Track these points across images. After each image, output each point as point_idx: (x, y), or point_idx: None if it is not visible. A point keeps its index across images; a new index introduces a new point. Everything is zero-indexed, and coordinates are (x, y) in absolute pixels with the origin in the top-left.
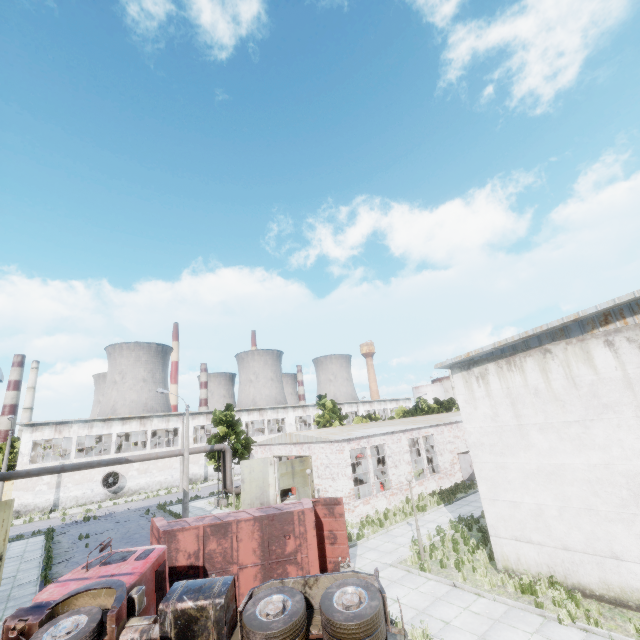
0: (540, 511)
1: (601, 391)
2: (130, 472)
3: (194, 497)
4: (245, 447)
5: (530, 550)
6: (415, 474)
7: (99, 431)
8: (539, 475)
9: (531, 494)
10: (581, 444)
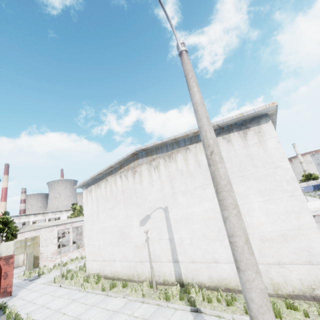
0: (99, 247)
1: (117, 195)
2: None
3: None
4: (14, 235)
5: (95, 264)
6: None
7: None
8: (100, 231)
9: (98, 240)
10: (111, 217)
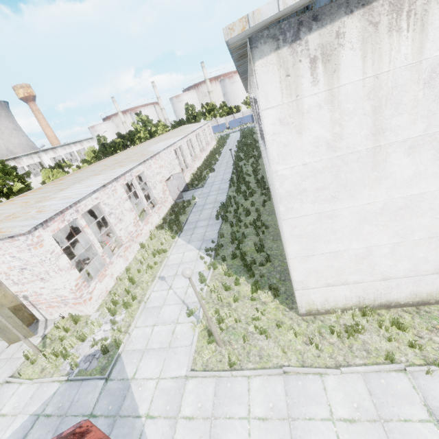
0: (368, 253)
1: None
2: None
3: None
4: None
5: (343, 290)
6: (137, 215)
7: None
8: (383, 214)
9: (363, 239)
10: None
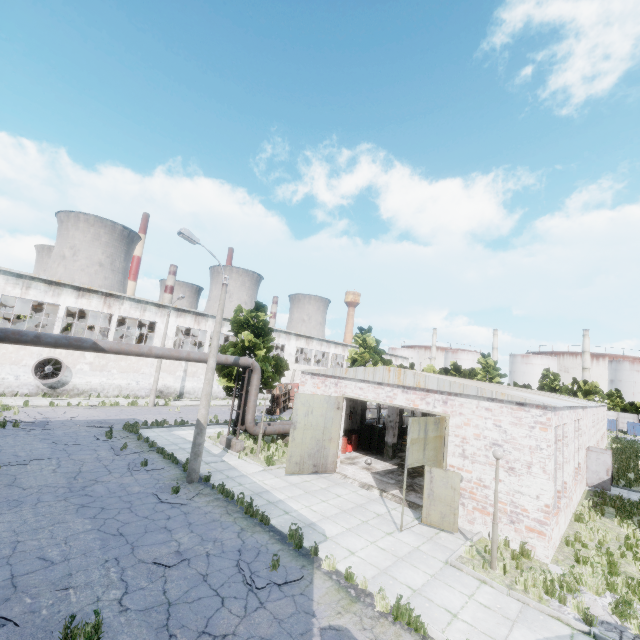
0: None
1: None
2: (79, 365)
3: (179, 422)
4: (276, 371)
5: None
6: None
7: (39, 296)
8: None
9: None
10: None
